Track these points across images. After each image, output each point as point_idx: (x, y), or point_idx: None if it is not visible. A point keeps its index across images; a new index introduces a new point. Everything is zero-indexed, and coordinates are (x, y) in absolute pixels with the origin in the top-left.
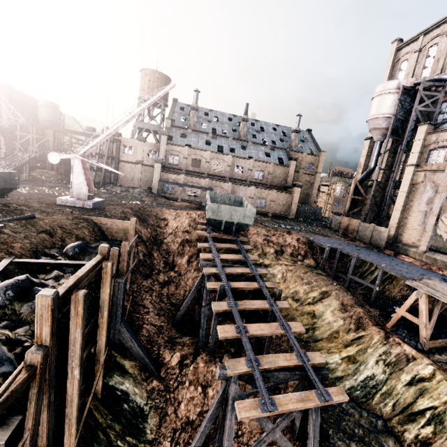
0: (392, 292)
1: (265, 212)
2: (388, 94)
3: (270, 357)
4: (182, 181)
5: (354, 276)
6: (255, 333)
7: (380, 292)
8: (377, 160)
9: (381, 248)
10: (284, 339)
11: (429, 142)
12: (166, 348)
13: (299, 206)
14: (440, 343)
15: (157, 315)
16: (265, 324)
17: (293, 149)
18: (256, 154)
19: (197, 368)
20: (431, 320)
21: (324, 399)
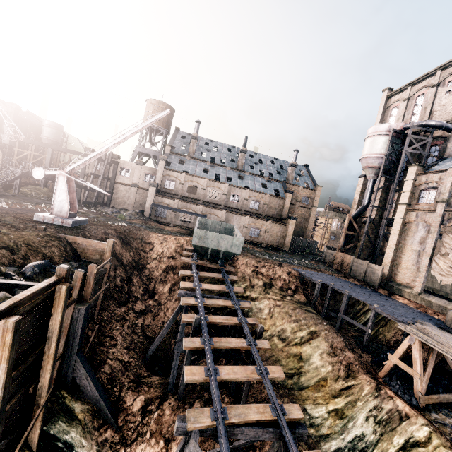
0: (386, 336)
1: (258, 243)
2: (380, 136)
3: (240, 408)
4: (176, 206)
5: (346, 316)
6: (226, 377)
7: (374, 336)
8: (370, 198)
9: (375, 287)
10: None
11: (420, 182)
12: (129, 390)
13: (294, 238)
14: (437, 399)
15: (126, 349)
16: (240, 366)
17: (290, 182)
18: (253, 185)
19: (162, 416)
20: (426, 371)
21: None
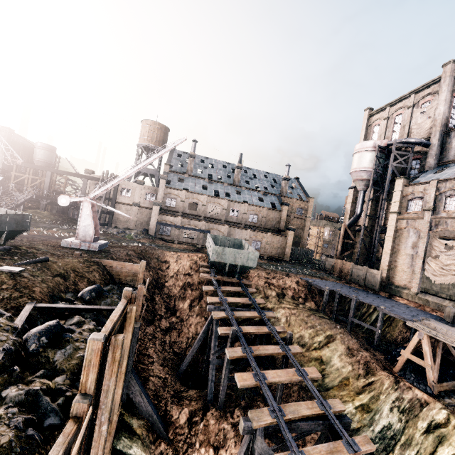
0: (393, 335)
1: (260, 255)
2: (366, 151)
3: (292, 405)
4: (179, 224)
5: (355, 319)
6: (273, 380)
7: (381, 335)
8: (362, 207)
9: (376, 291)
10: (295, 388)
11: (407, 193)
12: (173, 404)
13: (292, 248)
14: (447, 386)
15: (161, 365)
16: (282, 370)
17: (284, 195)
18: (250, 199)
19: (207, 426)
20: (436, 361)
21: (352, 450)
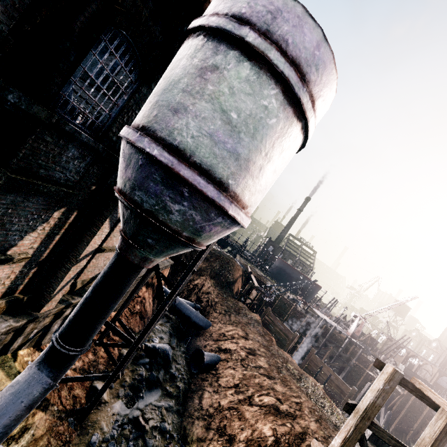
0: None
1: None
2: None
3: None
4: None
5: None
6: None
7: None
8: None
9: None
10: None
11: None
12: None
13: None
14: None
15: None
16: None
17: None
18: None
19: None
20: None
21: None
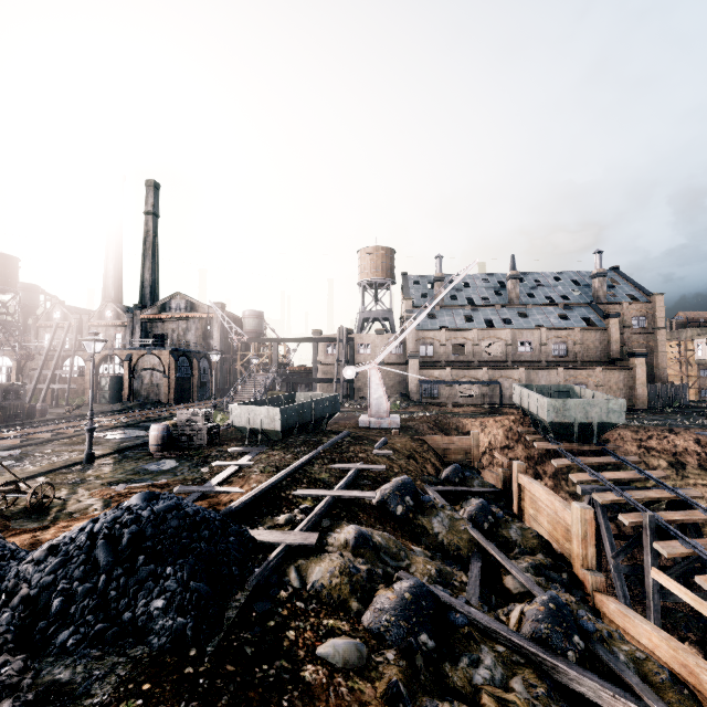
0: None
1: None
2: None
3: None
4: (449, 378)
5: None
6: None
7: None
8: None
9: None
10: None
11: None
12: None
13: (646, 387)
14: None
15: None
16: None
17: (602, 301)
18: (546, 320)
19: None
20: None
21: None
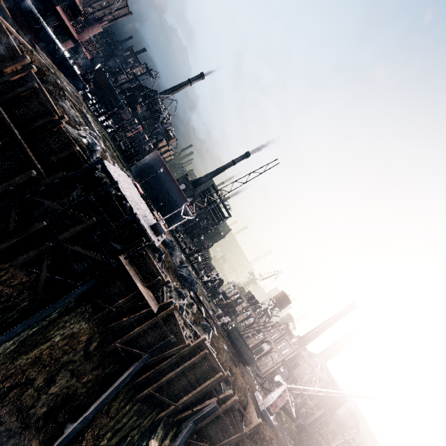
0: None
1: None
2: None
3: None
4: None
5: None
6: None
7: None
8: None
9: None
10: None
11: None
12: None
13: None
14: None
15: None
16: None
17: None
18: None
19: None
20: None
21: None
